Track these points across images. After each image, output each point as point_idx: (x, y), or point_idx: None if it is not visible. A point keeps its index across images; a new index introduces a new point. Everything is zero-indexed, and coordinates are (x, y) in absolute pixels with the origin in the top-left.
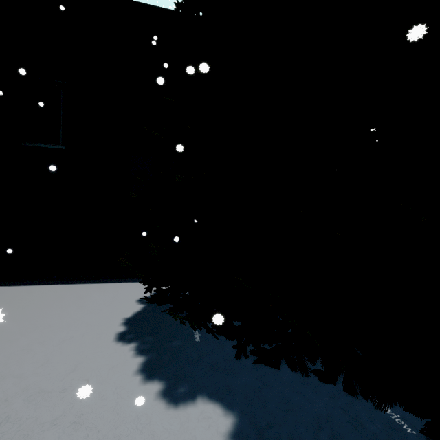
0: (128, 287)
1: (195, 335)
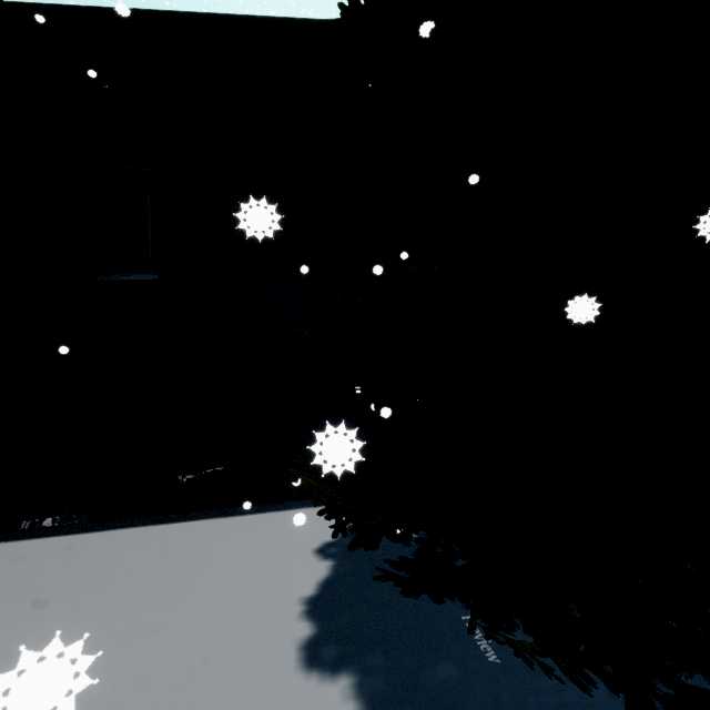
0: (287, 520)
1: (479, 642)
